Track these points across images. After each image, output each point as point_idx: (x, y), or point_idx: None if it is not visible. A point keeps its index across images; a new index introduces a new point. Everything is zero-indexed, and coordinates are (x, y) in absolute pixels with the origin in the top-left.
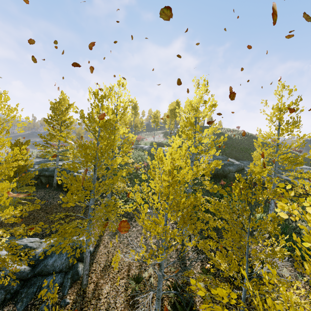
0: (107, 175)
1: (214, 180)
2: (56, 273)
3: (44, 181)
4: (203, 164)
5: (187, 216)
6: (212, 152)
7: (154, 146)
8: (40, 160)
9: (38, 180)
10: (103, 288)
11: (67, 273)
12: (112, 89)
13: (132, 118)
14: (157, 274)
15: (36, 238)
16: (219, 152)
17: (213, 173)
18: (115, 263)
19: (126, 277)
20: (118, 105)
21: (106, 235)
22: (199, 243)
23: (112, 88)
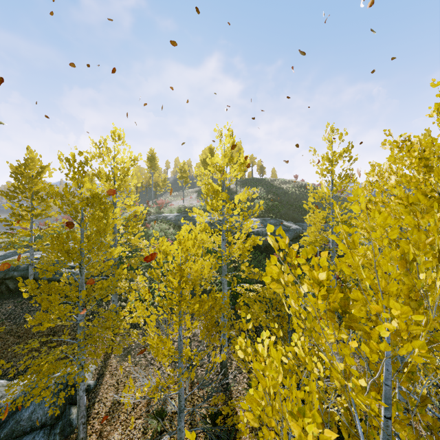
0: (103, 274)
1: (265, 254)
2: (36, 430)
3: (12, 286)
4: (238, 243)
5: (211, 323)
6: (249, 225)
7: (154, 234)
8: (4, 252)
9: (2, 286)
10: (110, 439)
11: (54, 426)
12: (105, 144)
13: (149, 174)
14: (176, 408)
15: (2, 380)
16: (272, 214)
17: (263, 244)
18: (126, 397)
19: (145, 415)
20: (114, 167)
21: (114, 358)
22: (234, 354)
23: (105, 142)
